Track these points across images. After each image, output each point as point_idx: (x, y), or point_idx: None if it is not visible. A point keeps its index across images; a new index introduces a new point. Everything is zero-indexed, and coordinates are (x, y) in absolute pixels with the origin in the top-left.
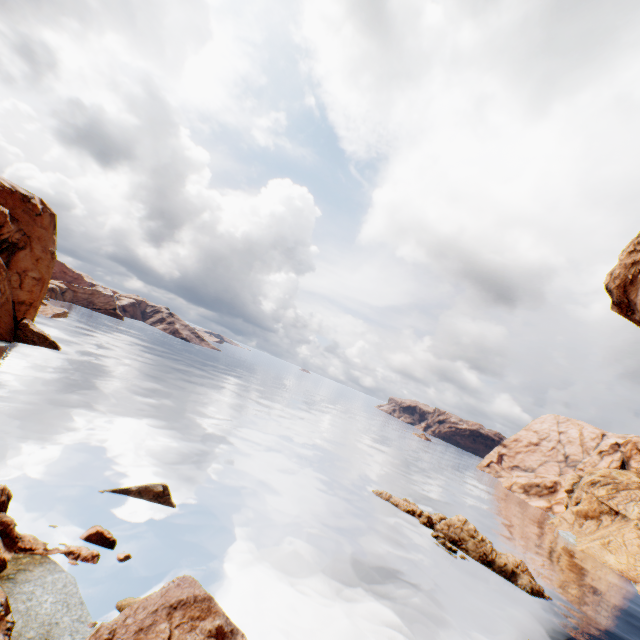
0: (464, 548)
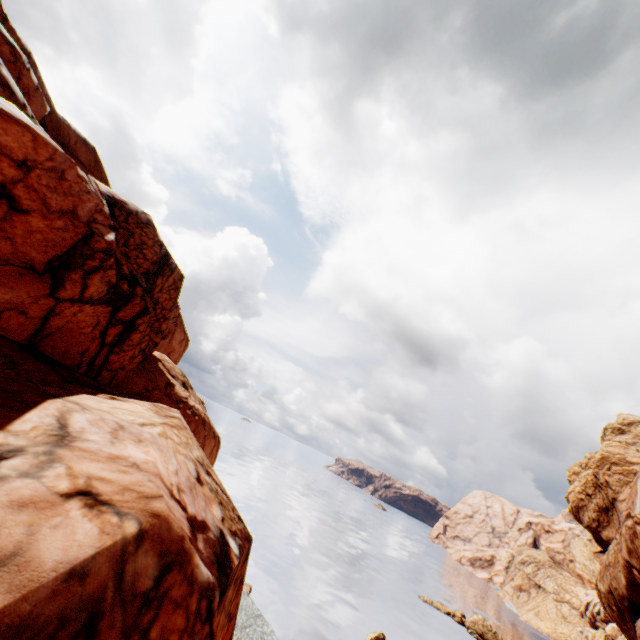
0: (486, 638)
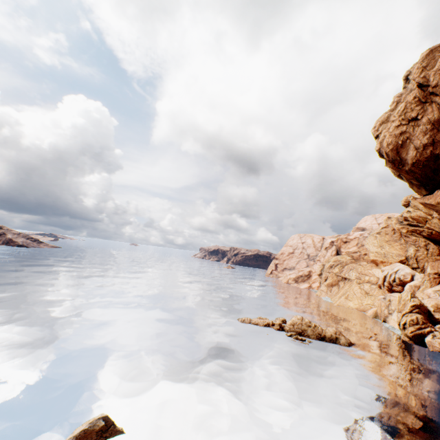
0: (306, 335)
